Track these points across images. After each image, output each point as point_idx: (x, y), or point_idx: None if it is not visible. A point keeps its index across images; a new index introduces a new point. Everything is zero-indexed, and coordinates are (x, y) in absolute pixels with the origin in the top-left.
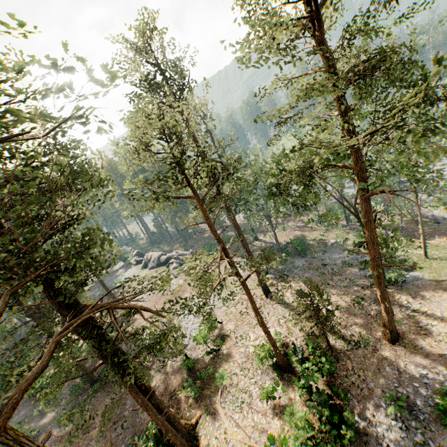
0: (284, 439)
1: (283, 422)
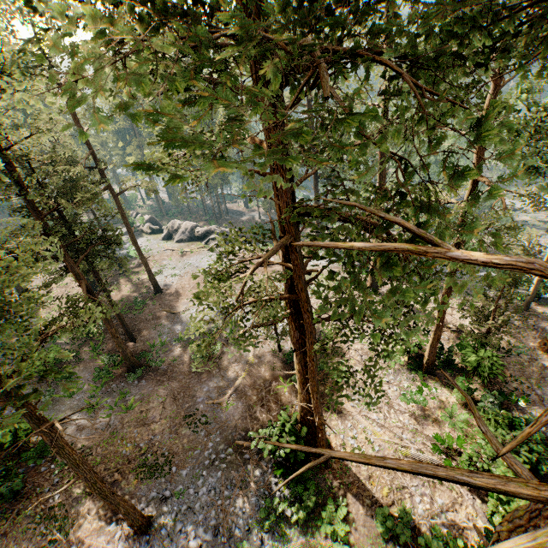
0: (458, 440)
1: (442, 424)
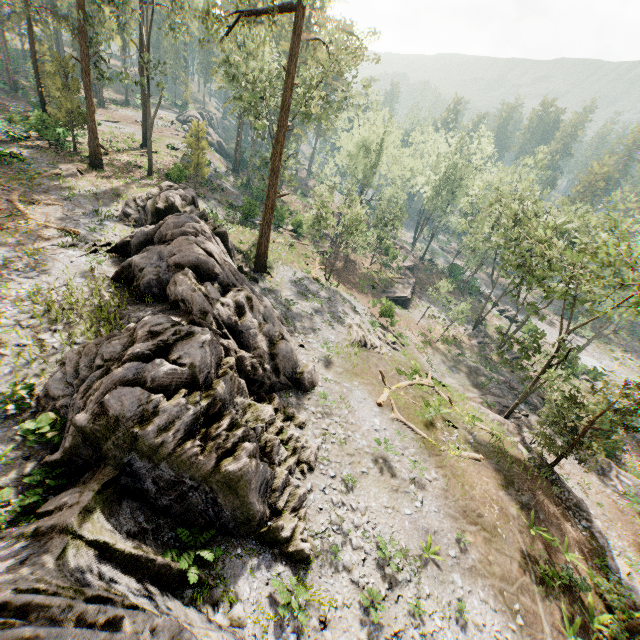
0: None
1: None
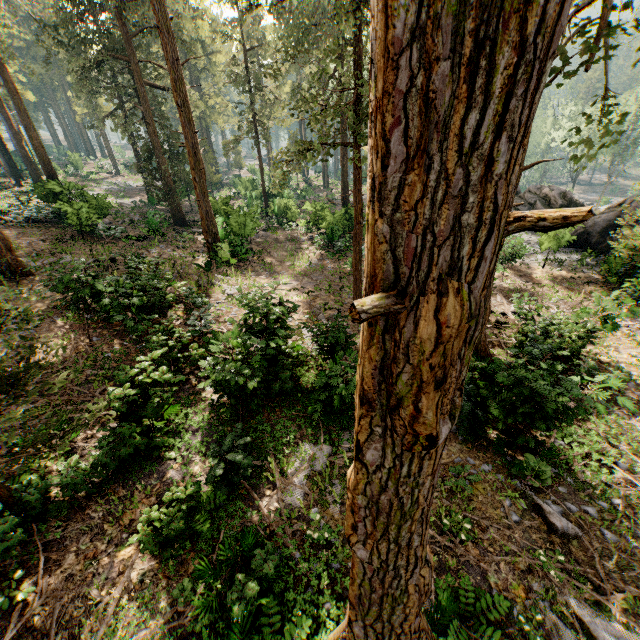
0: None
1: None
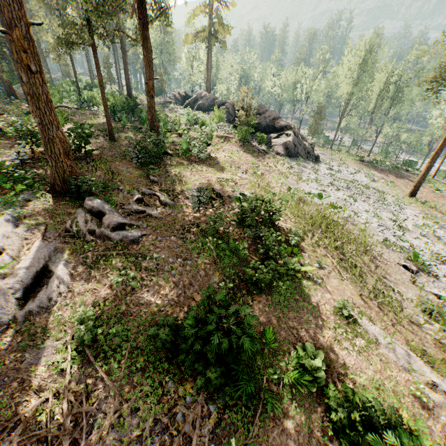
0: None
1: None
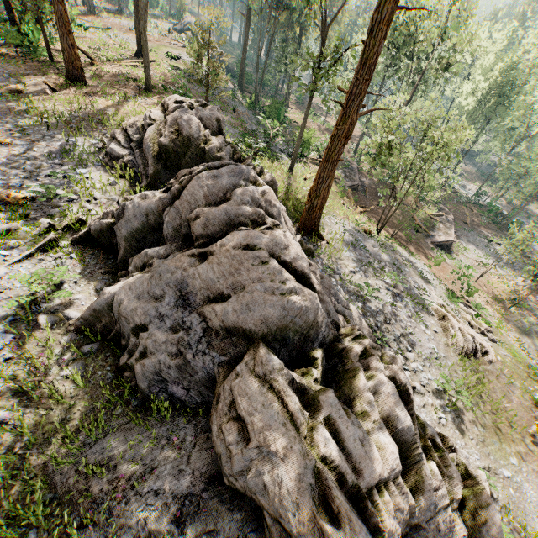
0: None
1: None
